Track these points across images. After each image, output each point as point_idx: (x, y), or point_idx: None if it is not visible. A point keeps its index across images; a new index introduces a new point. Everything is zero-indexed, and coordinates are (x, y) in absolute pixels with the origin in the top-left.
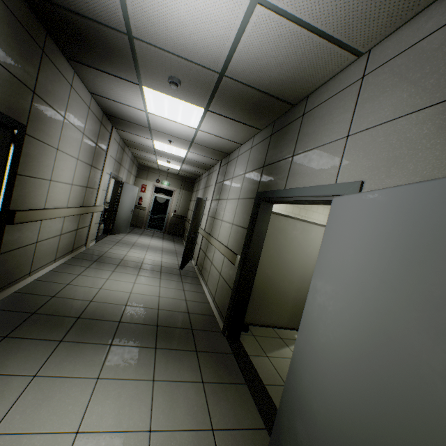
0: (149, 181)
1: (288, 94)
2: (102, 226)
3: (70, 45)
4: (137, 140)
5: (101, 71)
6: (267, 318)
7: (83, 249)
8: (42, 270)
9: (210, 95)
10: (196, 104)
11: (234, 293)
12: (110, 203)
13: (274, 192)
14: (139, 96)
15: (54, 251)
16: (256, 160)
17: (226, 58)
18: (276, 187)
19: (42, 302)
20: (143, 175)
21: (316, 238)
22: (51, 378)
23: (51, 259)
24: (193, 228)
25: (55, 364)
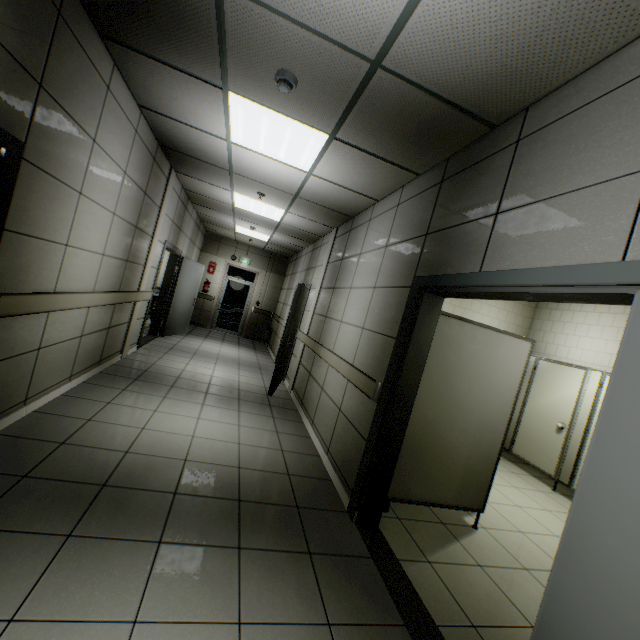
0: (220, 257)
1: (490, 104)
2: (147, 323)
3: (108, 7)
4: (208, 192)
5: (159, 62)
6: (422, 490)
7: (117, 359)
8: (48, 394)
9: (344, 108)
10: (315, 127)
11: (371, 447)
12: (161, 289)
13: (457, 277)
14: (220, 111)
15: (70, 363)
16: (409, 224)
17: (393, 27)
18: (458, 269)
19: (43, 453)
20: (211, 248)
21: (508, 358)
22: (44, 624)
23: (63, 376)
24: (290, 331)
25: (53, 591)
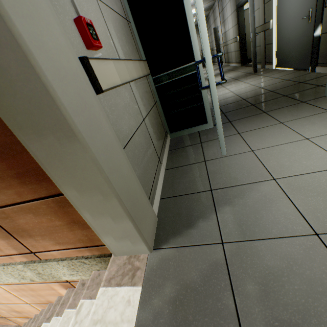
0: None
1: None
2: None
3: None
4: None
5: None
6: None
7: None
8: None
9: None
10: None
11: (240, 50)
12: None
13: (240, 3)
14: None
15: None
16: None
17: None
18: (240, 0)
19: None
20: None
21: None
22: None
23: None
24: (217, 45)
25: None
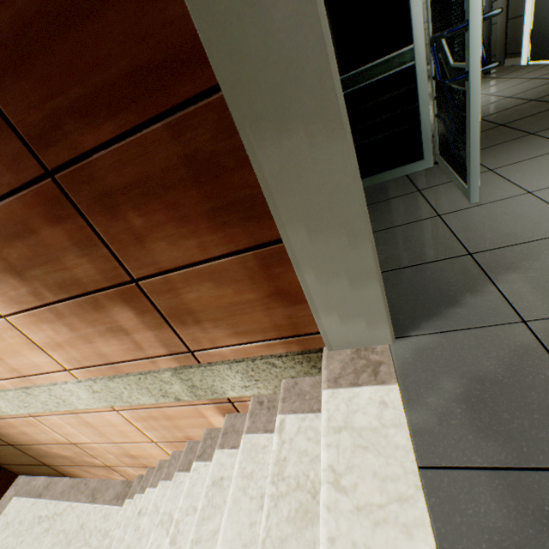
0: None
1: None
2: None
3: None
4: None
5: None
6: None
7: None
8: None
9: None
10: None
11: None
12: None
13: None
14: None
15: None
16: None
17: None
18: None
19: None
20: None
21: None
22: None
23: None
24: None
25: None
